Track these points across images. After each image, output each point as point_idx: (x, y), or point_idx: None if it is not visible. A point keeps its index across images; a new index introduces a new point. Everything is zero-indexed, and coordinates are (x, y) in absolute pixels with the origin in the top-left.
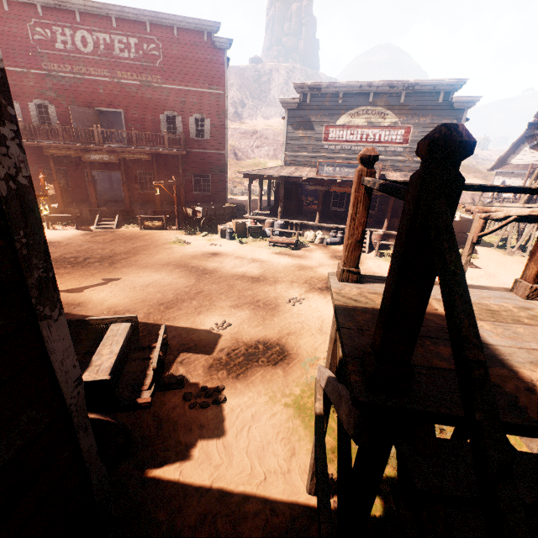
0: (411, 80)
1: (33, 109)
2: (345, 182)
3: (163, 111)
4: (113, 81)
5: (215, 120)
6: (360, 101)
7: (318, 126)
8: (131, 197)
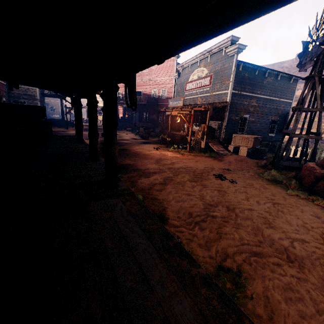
0: (209, 48)
1: (124, 93)
2: (174, 109)
3: (153, 89)
4: (141, 81)
5: (169, 90)
6: (196, 67)
7: (184, 84)
8: (140, 122)
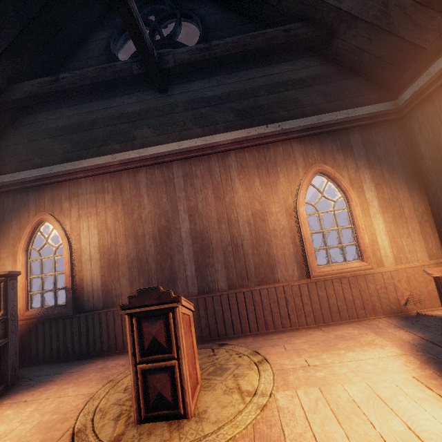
0: None
1: None
2: None
3: None
4: None
5: None
6: None
7: None
8: None
